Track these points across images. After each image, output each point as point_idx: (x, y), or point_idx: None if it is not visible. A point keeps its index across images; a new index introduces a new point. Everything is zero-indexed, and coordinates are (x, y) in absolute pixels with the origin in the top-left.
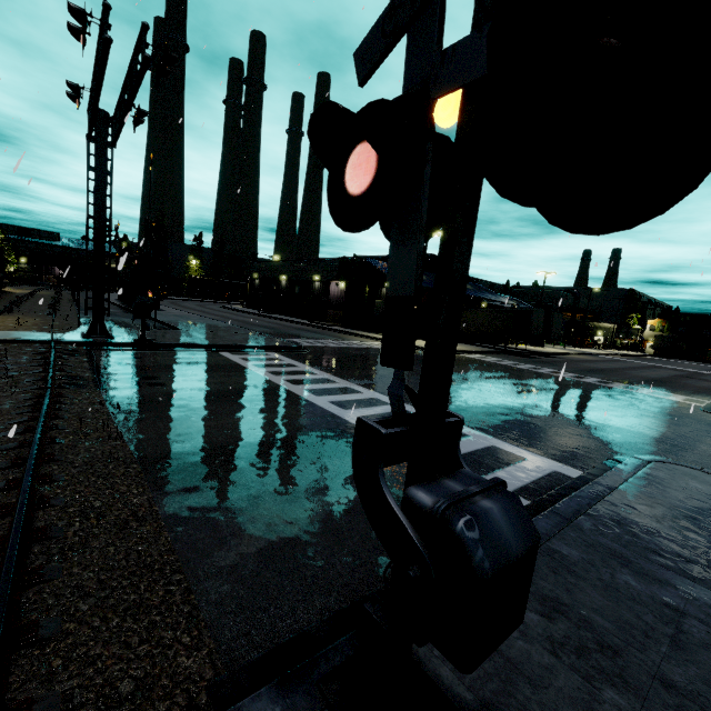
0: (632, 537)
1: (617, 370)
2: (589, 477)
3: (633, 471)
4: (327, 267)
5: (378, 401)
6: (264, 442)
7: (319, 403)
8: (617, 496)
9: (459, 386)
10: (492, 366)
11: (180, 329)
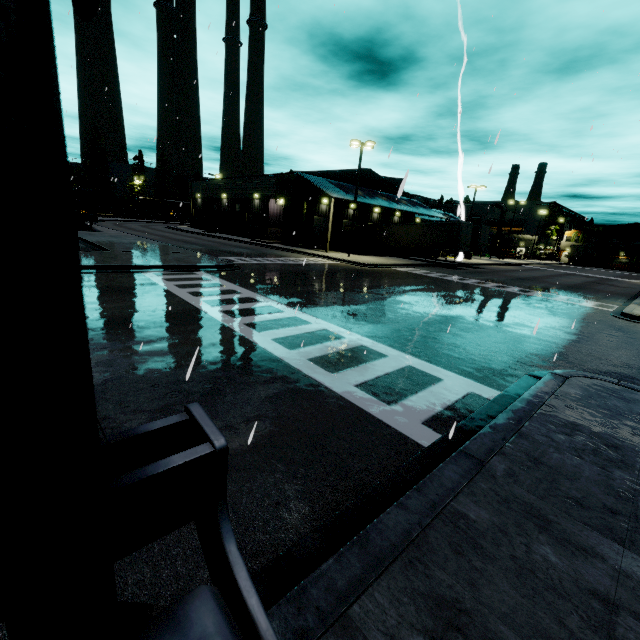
0: (551, 482)
1: (535, 279)
2: (506, 398)
3: (552, 390)
4: (265, 184)
5: (298, 320)
6: (150, 378)
7: (232, 326)
8: (534, 424)
9: (386, 300)
10: (421, 278)
11: (108, 250)
